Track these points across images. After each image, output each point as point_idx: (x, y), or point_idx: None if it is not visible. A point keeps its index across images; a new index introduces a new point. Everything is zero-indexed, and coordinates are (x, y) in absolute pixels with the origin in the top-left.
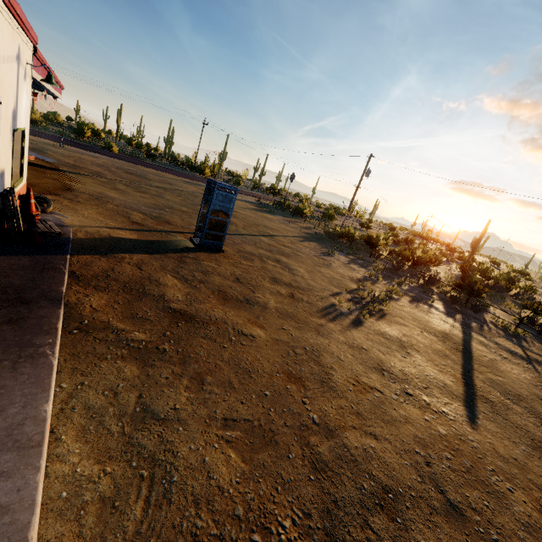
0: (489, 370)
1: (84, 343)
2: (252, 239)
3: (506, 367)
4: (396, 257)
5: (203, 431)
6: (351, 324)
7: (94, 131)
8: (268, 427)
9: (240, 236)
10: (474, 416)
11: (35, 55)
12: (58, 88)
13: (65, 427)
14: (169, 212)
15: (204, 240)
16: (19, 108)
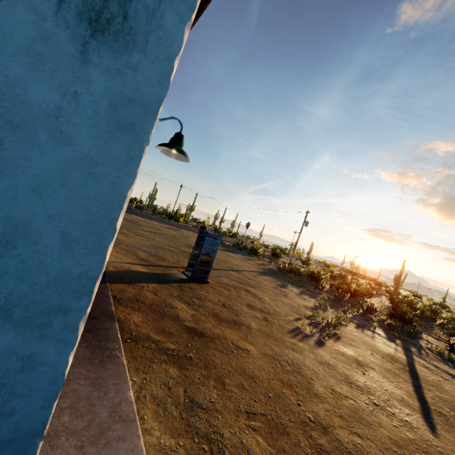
0: (435, 389)
1: (137, 349)
2: (225, 273)
3: (449, 387)
4: (336, 290)
5: (235, 420)
6: (316, 344)
7: None
8: (279, 421)
9: (216, 271)
10: (433, 426)
11: None
12: None
13: (144, 410)
14: (162, 251)
15: (195, 273)
16: None
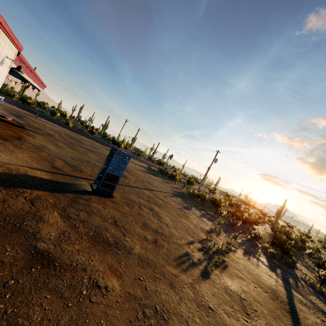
0: None
1: None
2: (138, 190)
3: None
4: (231, 216)
5: None
6: (201, 276)
7: (63, 114)
8: None
9: (130, 187)
10: None
11: (18, 57)
12: (40, 85)
13: None
14: (86, 164)
15: (100, 186)
16: None
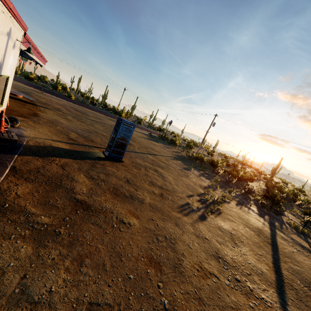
0: (290, 260)
1: None
2: (142, 155)
3: (301, 259)
4: (228, 174)
5: None
6: (199, 219)
7: (64, 87)
8: None
9: (135, 153)
10: (285, 302)
11: (24, 37)
12: (42, 60)
13: None
14: (95, 134)
15: (111, 153)
16: (5, 63)
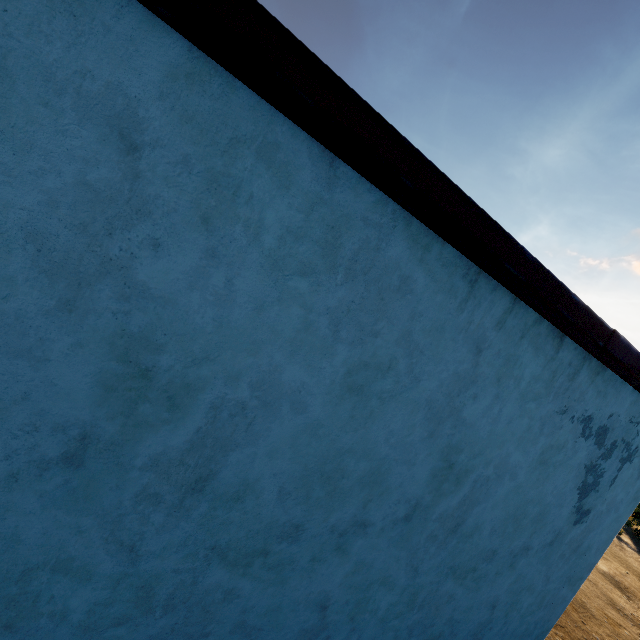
0: None
1: None
2: None
3: None
4: None
5: None
6: None
7: None
8: (575, 635)
9: None
10: None
11: None
12: None
13: None
14: None
15: None
16: None
